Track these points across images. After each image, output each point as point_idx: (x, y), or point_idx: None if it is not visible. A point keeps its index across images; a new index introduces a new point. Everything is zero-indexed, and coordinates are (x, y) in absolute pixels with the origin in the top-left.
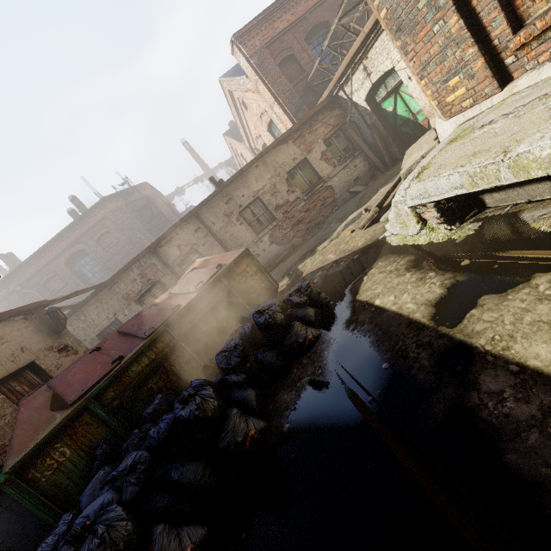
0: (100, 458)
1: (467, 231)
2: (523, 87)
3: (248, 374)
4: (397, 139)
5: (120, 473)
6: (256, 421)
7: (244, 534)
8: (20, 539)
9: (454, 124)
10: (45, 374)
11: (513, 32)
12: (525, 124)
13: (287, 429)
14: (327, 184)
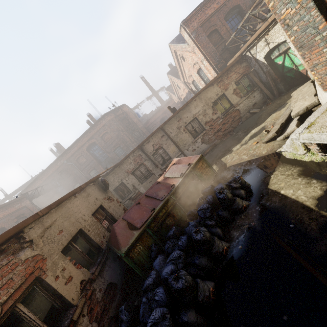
0: (155, 251)
1: None
2: None
3: (215, 221)
4: (283, 80)
5: (174, 258)
6: (225, 243)
7: (231, 286)
8: (116, 279)
9: None
10: (105, 210)
11: None
12: None
13: (241, 247)
14: (236, 108)
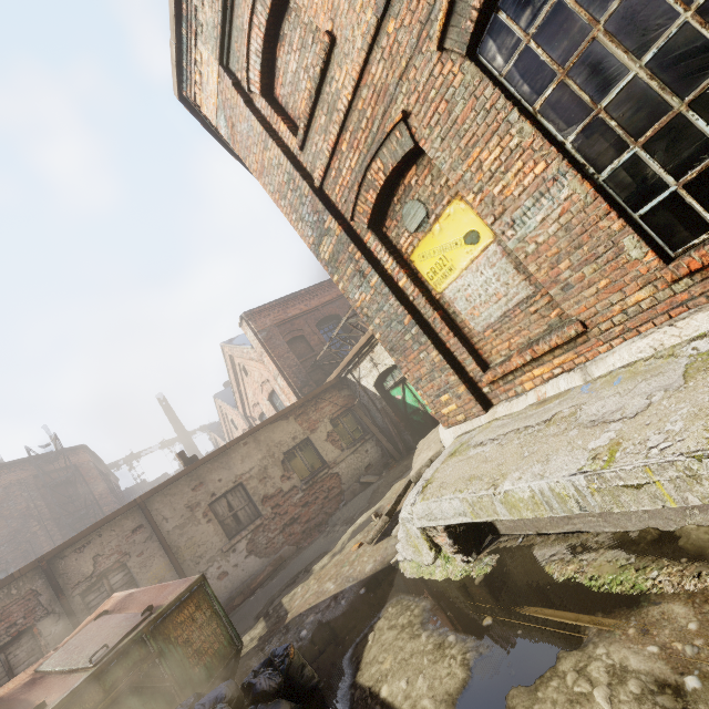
0: None
1: (484, 566)
2: (502, 414)
3: None
4: (409, 427)
5: None
6: None
7: None
8: None
9: (453, 434)
10: None
11: (482, 370)
12: (507, 456)
13: None
14: (333, 471)
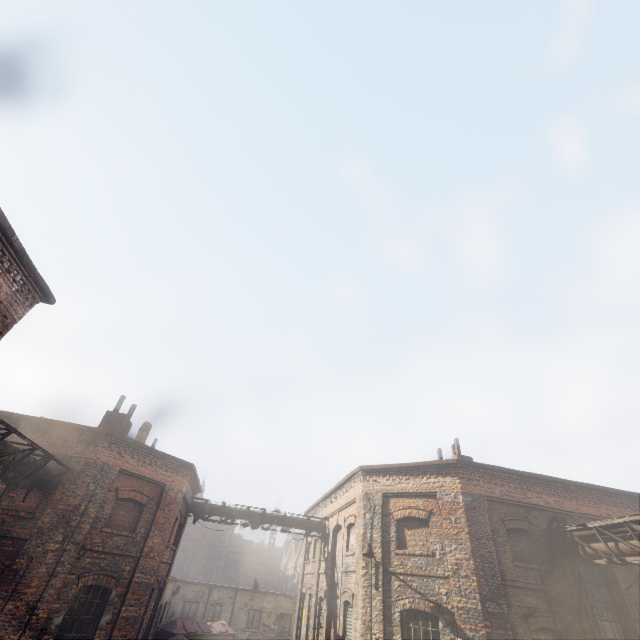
0: None
1: None
2: None
3: None
4: None
5: None
6: None
7: None
8: None
9: None
10: (165, 608)
11: None
12: None
13: None
14: (290, 638)
